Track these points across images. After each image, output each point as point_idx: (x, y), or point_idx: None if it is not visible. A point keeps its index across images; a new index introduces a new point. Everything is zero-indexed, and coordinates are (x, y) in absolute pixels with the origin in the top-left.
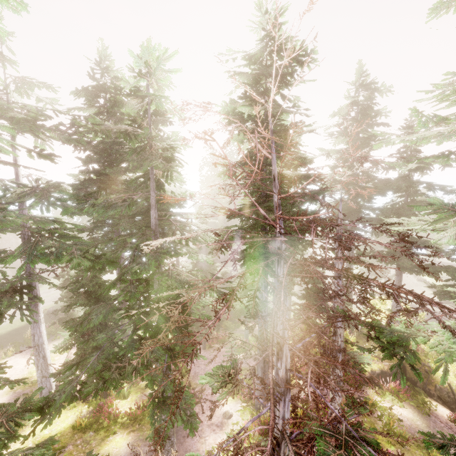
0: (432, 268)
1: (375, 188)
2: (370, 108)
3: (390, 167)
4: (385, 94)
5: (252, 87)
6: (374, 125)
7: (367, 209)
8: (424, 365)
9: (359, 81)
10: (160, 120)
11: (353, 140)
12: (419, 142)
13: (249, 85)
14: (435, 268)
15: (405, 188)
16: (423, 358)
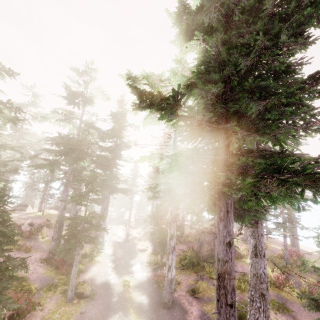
0: None
1: None
2: None
3: None
4: None
5: None
6: None
7: None
8: None
9: None
10: None
11: None
12: None
13: None
14: None
15: None
16: None
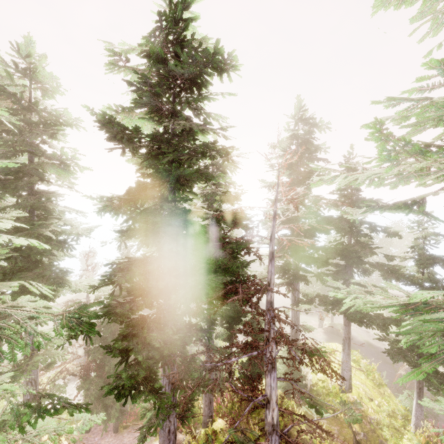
0: (381, 320)
1: (318, 225)
2: (310, 143)
3: (332, 204)
4: (324, 130)
5: (139, 89)
6: (314, 159)
7: (311, 249)
8: (382, 443)
9: (298, 115)
10: (40, 131)
11: (294, 174)
12: (368, 184)
13: (132, 85)
14: (385, 321)
15: (349, 229)
16: (380, 431)
